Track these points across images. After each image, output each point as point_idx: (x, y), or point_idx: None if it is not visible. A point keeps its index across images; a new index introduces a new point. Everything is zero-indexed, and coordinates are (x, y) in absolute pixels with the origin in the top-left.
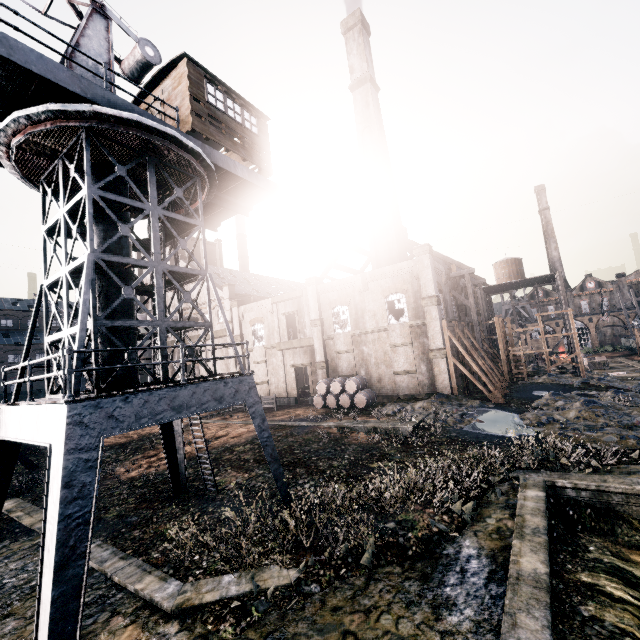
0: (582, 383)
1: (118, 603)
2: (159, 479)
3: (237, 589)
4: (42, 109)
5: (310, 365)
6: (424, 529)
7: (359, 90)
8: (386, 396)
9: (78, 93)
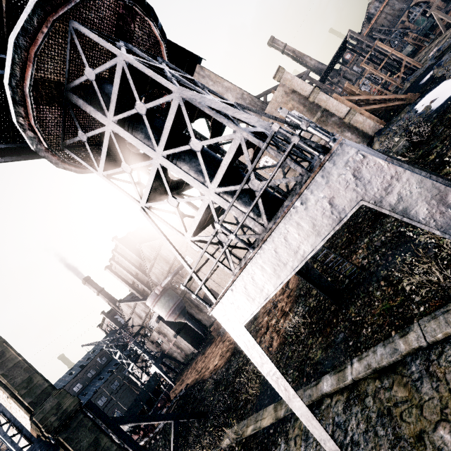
0: (434, 59)
1: None
2: (300, 323)
3: None
4: (30, 8)
5: None
6: None
7: None
8: None
9: None
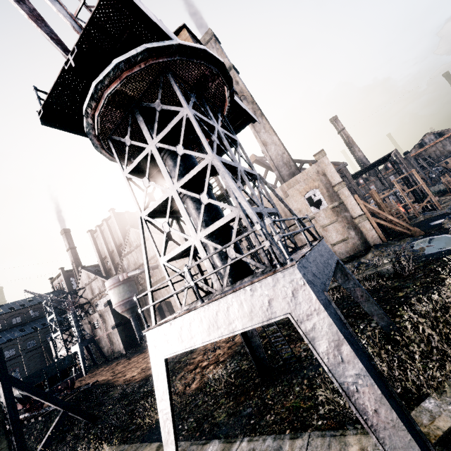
0: None
1: None
2: (225, 378)
3: None
4: (140, 49)
5: None
6: None
7: None
8: None
9: (165, 32)
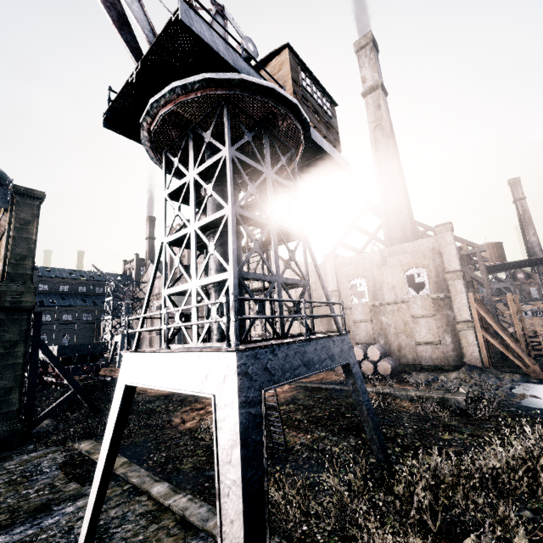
0: None
1: None
2: None
3: None
4: (199, 78)
5: None
6: None
7: (371, 95)
8: (407, 365)
9: (230, 63)
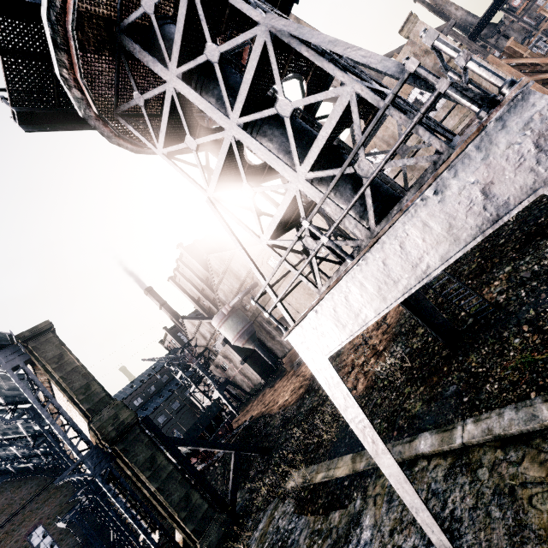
0: None
1: None
2: (397, 366)
3: None
4: None
5: None
6: None
7: None
8: None
9: None
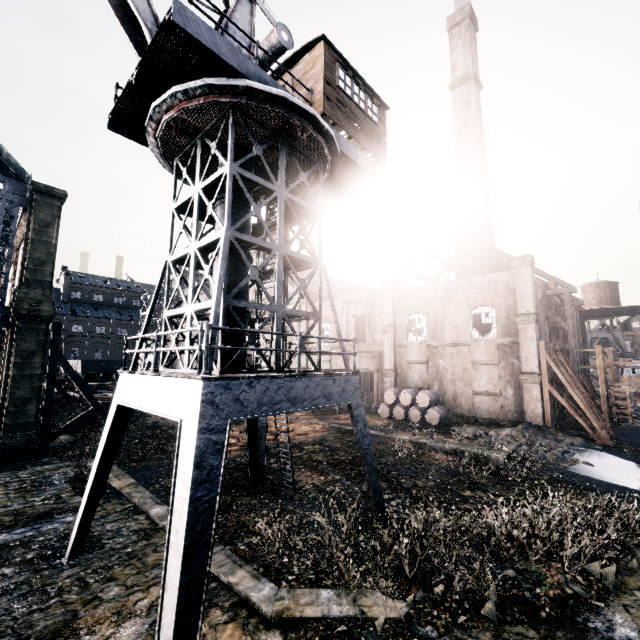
0: None
1: (213, 593)
2: (232, 465)
3: (339, 610)
4: (200, 83)
5: (377, 371)
6: (555, 587)
7: (460, 88)
8: (461, 416)
9: (235, 67)
